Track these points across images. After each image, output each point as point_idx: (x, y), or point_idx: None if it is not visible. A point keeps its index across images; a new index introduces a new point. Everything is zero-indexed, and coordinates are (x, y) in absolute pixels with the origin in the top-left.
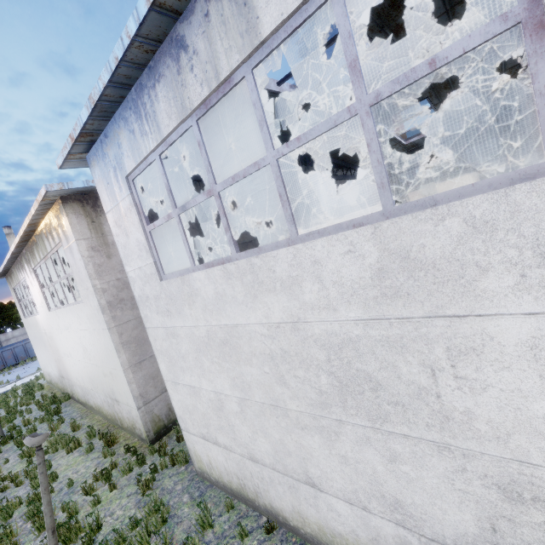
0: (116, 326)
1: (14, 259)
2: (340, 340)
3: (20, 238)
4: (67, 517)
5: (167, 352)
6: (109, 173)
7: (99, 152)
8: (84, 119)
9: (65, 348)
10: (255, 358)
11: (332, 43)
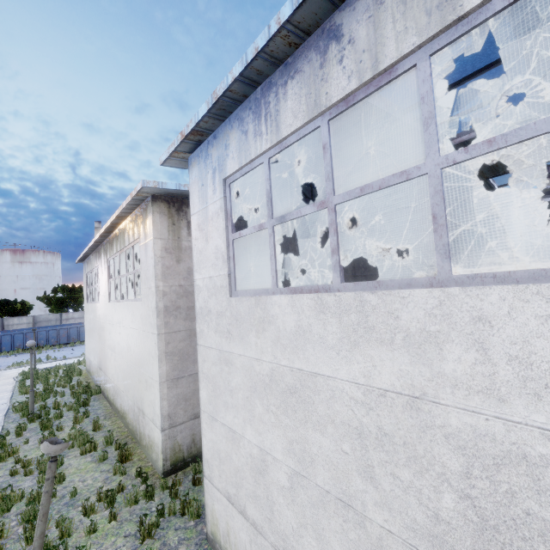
0: (165, 333)
1: (95, 247)
2: (500, 450)
3: (106, 229)
4: (58, 536)
5: (213, 379)
6: (207, 174)
7: (202, 153)
8: (201, 115)
9: (112, 342)
10: (331, 426)
11: (486, 70)
